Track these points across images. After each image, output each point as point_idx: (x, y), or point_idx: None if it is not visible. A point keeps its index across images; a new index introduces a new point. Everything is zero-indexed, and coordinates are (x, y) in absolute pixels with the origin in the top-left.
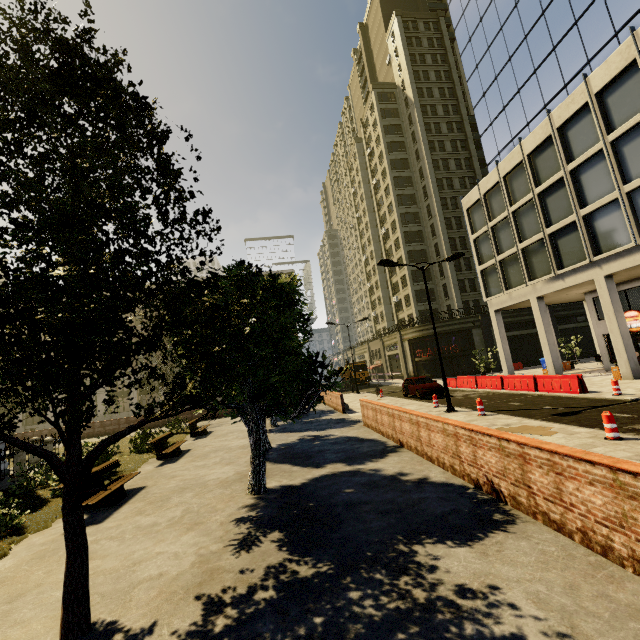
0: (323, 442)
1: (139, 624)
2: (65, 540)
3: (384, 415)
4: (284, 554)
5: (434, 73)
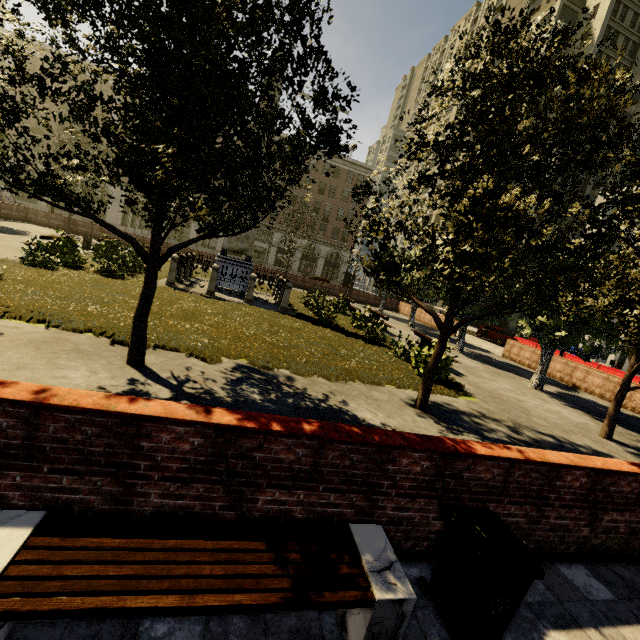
0: (499, 362)
1: (628, 443)
2: (617, 402)
3: (557, 363)
4: (636, 433)
5: (632, 15)
